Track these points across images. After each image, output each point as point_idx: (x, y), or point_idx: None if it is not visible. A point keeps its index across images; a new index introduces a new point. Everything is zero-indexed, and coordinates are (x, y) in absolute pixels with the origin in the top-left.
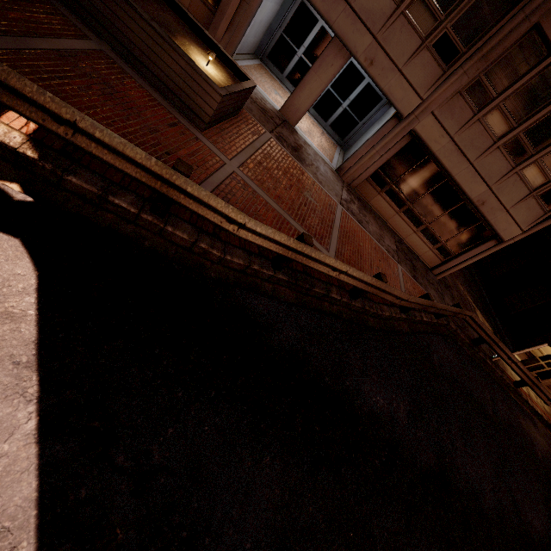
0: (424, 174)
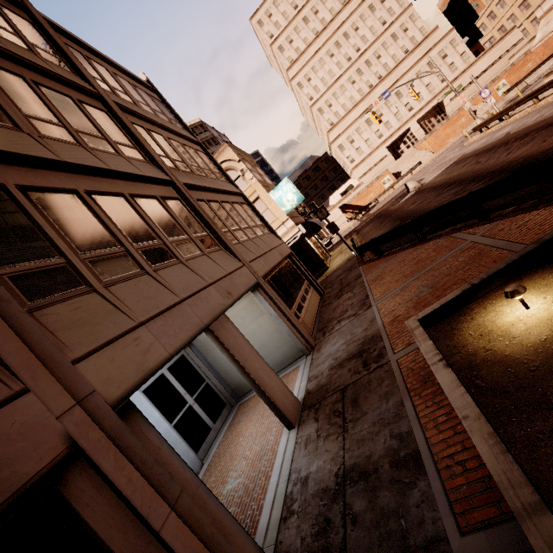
0: (278, 284)
